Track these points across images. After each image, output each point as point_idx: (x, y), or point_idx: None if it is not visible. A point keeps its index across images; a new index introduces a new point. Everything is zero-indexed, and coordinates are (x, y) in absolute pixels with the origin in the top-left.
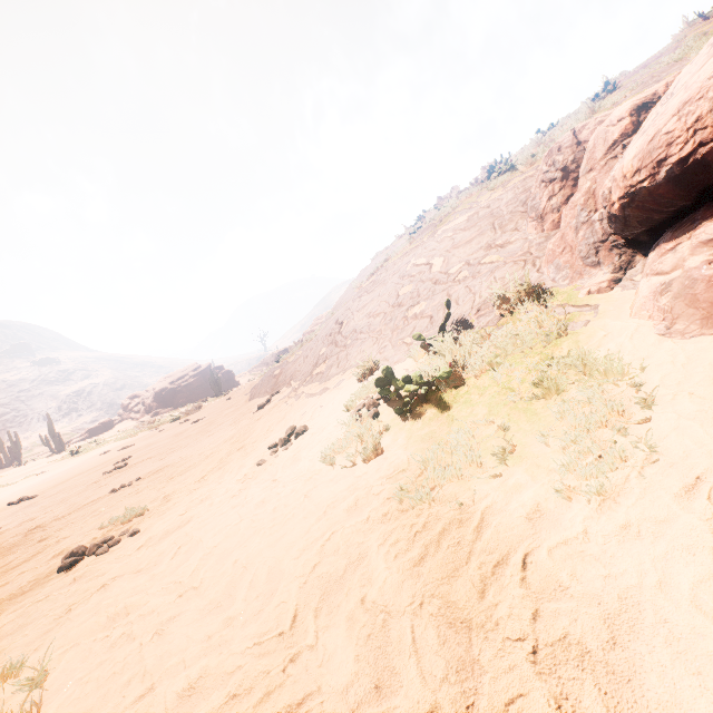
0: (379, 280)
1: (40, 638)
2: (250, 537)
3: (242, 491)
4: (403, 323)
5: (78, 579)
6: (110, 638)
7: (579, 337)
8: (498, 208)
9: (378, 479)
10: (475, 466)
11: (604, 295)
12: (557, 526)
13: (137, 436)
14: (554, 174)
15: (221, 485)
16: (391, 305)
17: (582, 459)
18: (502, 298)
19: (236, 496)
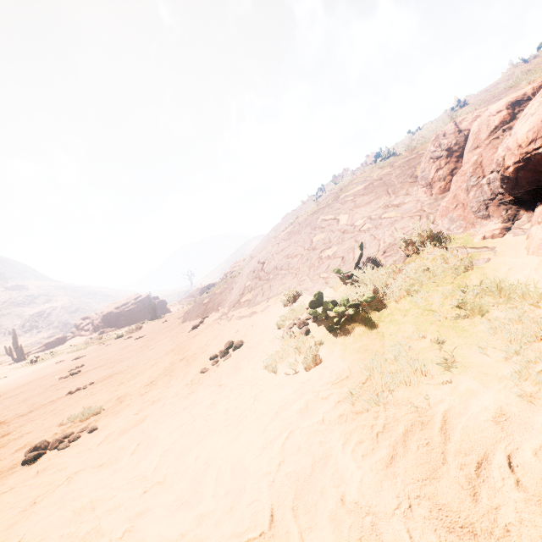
0: (293, 231)
1: (5, 532)
2: (206, 435)
3: (190, 394)
4: (318, 262)
5: (41, 472)
6: (78, 534)
7: (485, 270)
8: (390, 180)
9: (323, 385)
10: (419, 374)
11: (498, 239)
12: (529, 429)
13: (87, 349)
14: (440, 153)
15: (169, 389)
16: (306, 249)
17: (528, 368)
18: (407, 242)
19: (186, 398)
